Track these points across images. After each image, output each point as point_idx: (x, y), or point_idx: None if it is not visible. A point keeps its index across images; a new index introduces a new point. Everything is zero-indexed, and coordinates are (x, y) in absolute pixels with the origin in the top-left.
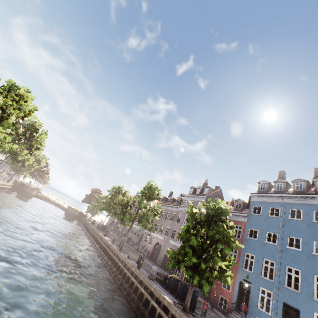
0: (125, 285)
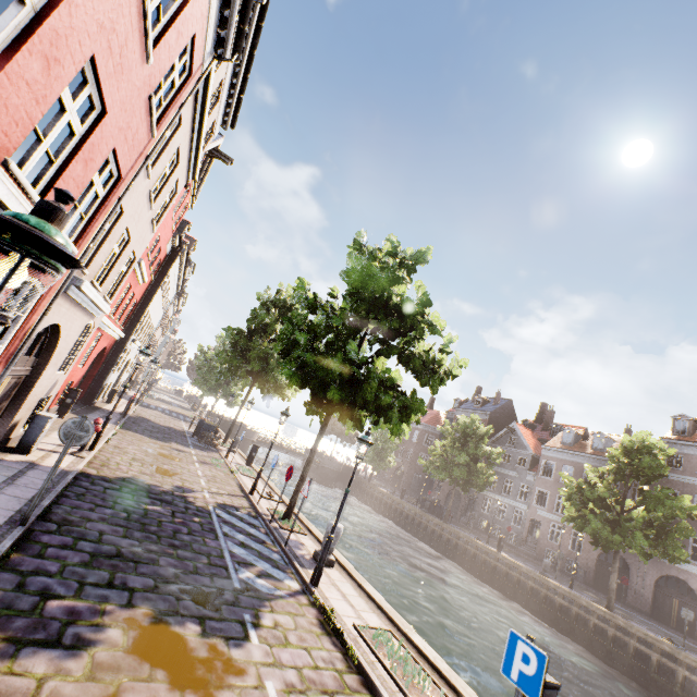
0: None
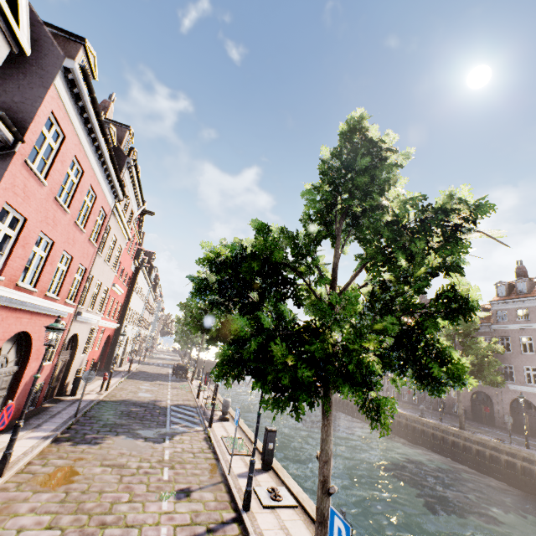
0: None
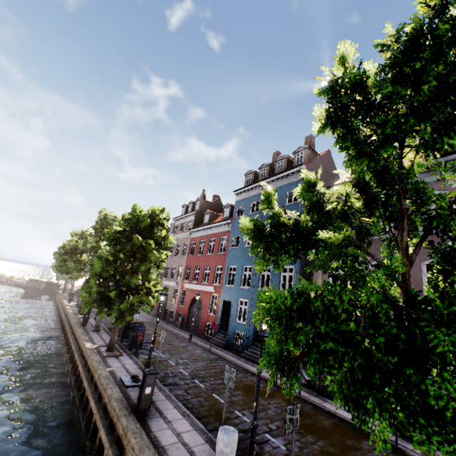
0: (65, 349)
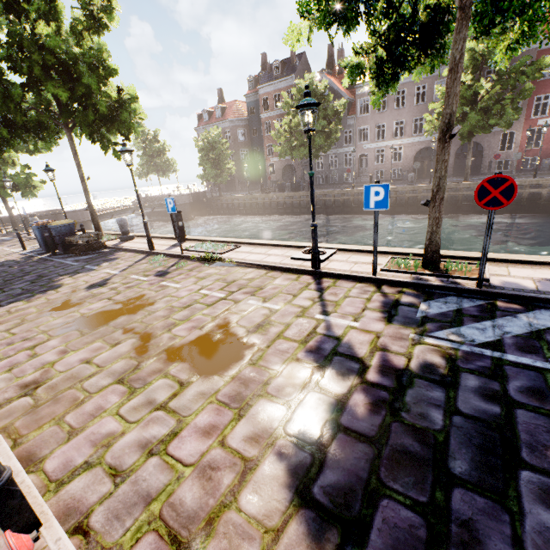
0: None
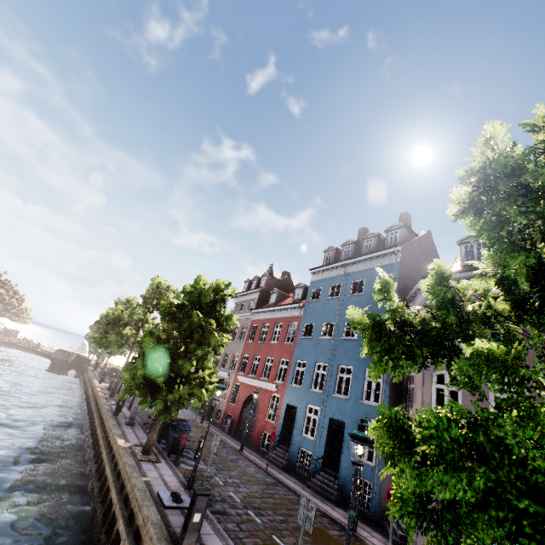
0: (90, 442)
